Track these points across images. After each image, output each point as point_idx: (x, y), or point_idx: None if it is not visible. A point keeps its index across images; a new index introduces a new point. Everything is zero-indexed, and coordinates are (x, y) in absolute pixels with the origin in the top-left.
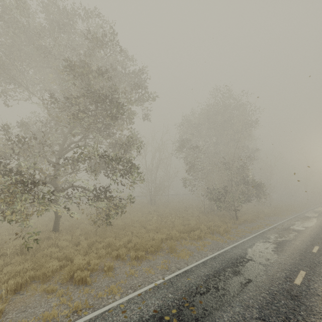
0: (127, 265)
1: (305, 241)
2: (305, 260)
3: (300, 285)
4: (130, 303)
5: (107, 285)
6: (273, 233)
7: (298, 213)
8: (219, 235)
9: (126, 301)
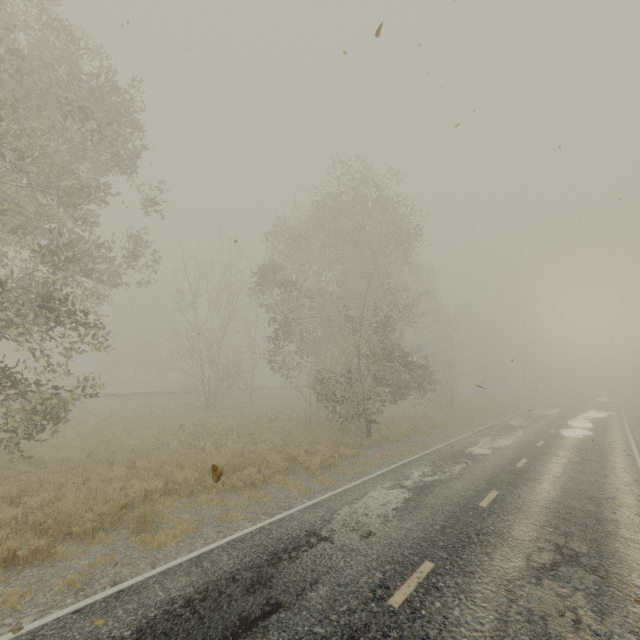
0: None
1: (478, 480)
2: (452, 529)
3: (398, 607)
4: None
5: None
6: (425, 465)
7: (498, 419)
8: (305, 476)
9: None
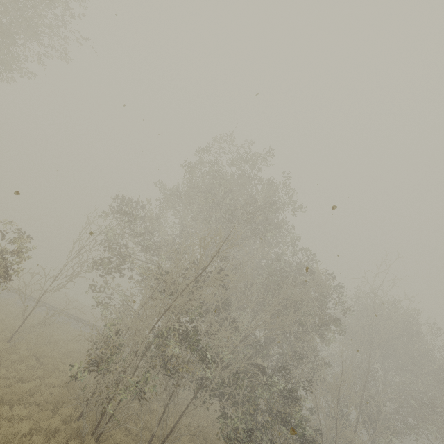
0: None
1: None
2: None
3: None
4: None
5: None
6: None
7: None
8: None
9: None
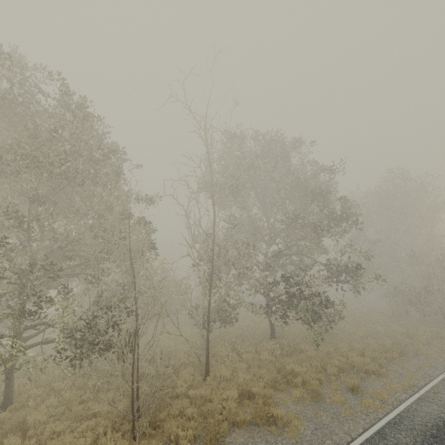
0: (391, 364)
1: None
2: None
3: None
4: (444, 383)
5: (400, 376)
6: None
7: None
8: None
9: (438, 383)
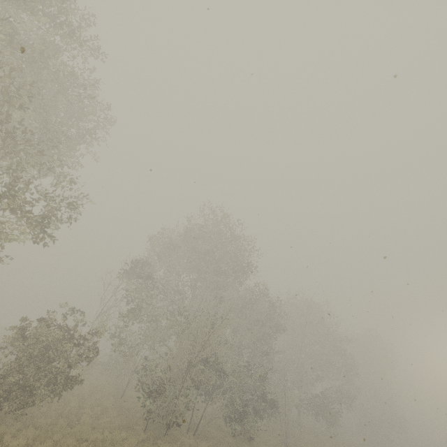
0: None
1: None
2: None
3: None
4: None
5: None
6: None
7: None
8: None
9: None
